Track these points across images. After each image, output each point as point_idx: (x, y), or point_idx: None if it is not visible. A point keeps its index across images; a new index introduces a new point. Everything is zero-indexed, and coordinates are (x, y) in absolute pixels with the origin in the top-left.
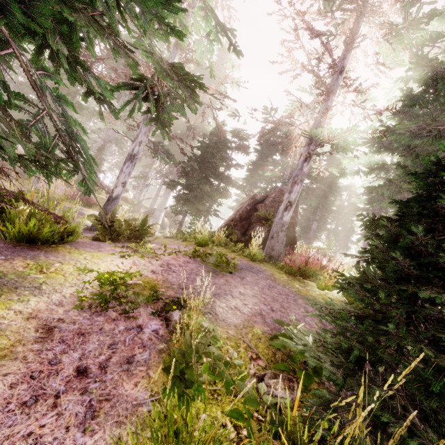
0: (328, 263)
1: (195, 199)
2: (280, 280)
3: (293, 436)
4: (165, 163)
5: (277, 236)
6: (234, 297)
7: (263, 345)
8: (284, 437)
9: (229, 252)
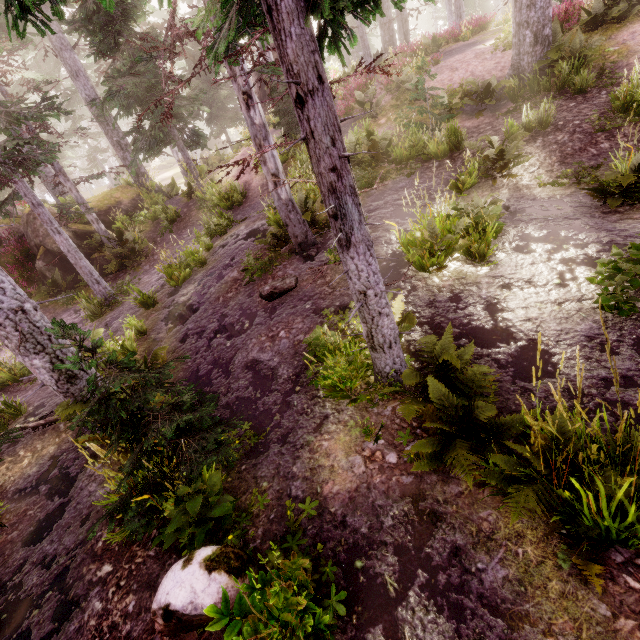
0: None
1: (220, 111)
2: None
3: None
4: None
5: None
6: None
7: None
8: None
9: None
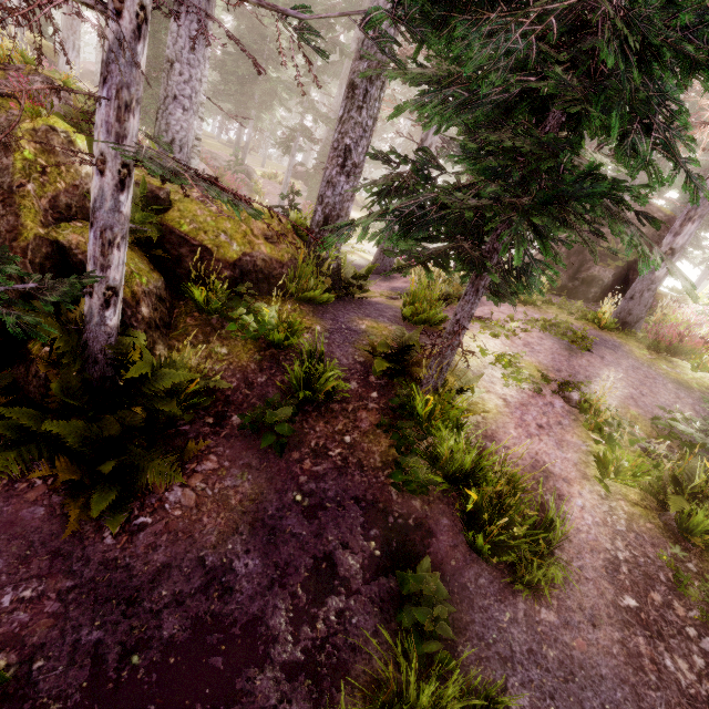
0: (706, 325)
1: None
2: (643, 359)
3: (694, 465)
4: (452, 165)
5: (639, 296)
6: (603, 379)
7: (641, 423)
8: (704, 458)
9: (562, 312)
